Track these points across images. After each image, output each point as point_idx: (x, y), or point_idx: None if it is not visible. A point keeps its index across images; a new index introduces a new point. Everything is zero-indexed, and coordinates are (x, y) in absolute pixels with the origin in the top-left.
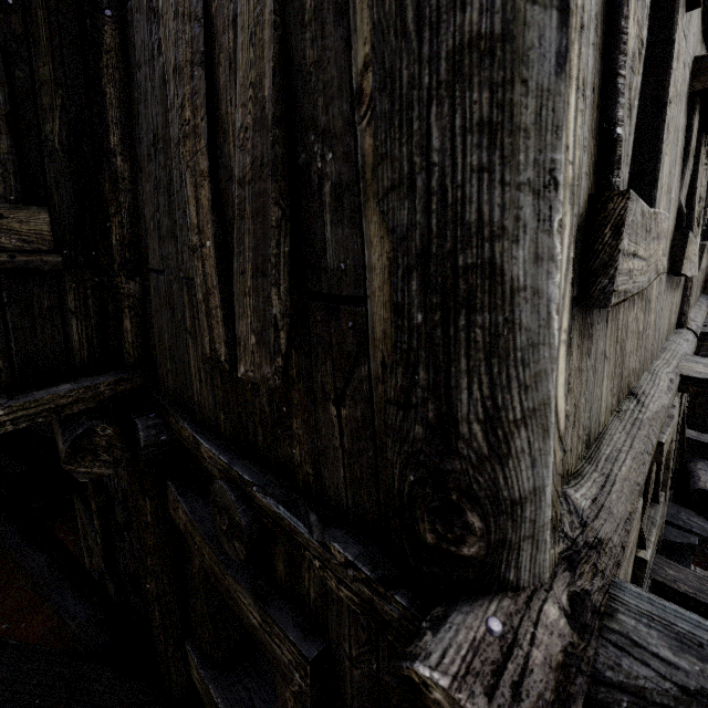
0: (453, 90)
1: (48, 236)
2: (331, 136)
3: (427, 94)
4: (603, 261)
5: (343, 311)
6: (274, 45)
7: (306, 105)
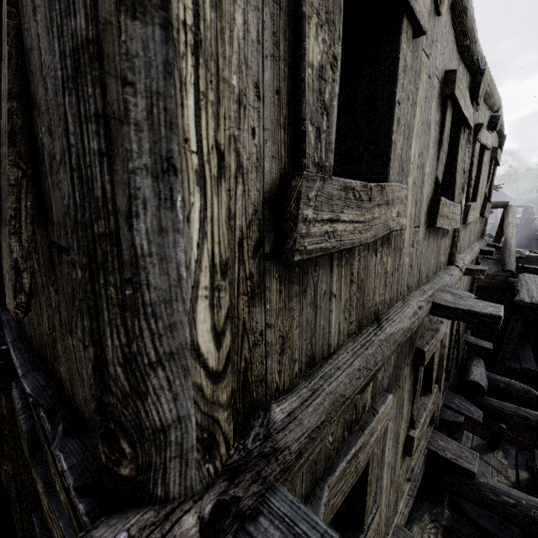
0: (75, 84)
1: None
2: (41, 113)
3: (61, 86)
4: (289, 226)
5: (64, 259)
6: (9, 32)
7: (32, 85)
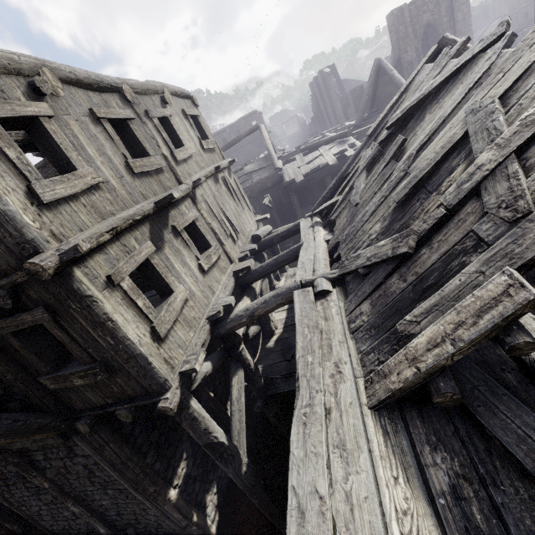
0: None
1: None
2: None
3: None
4: (37, 196)
5: None
6: None
7: None
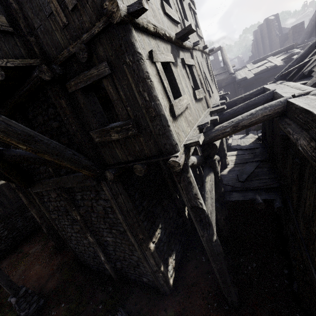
0: None
1: (7, 23)
2: None
3: None
4: None
5: None
6: None
7: None
